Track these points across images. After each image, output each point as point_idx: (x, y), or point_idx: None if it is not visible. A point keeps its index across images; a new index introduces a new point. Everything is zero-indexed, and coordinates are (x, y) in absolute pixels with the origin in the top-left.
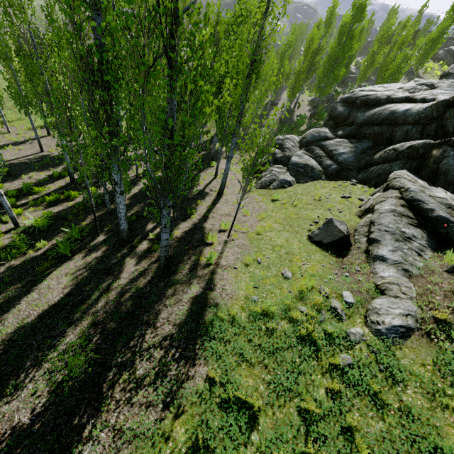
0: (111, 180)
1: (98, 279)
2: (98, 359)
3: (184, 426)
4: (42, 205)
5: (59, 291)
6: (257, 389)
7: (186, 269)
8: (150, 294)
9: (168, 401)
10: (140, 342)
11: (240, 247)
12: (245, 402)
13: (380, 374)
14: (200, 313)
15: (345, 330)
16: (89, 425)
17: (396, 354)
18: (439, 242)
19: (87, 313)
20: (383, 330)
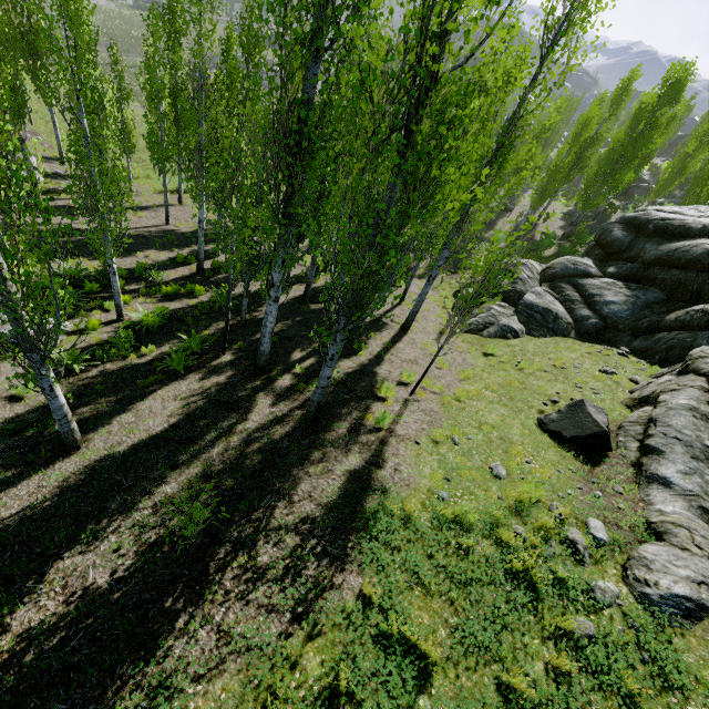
0: (268, 279)
1: (218, 415)
2: (207, 525)
3: (320, 655)
4: (156, 296)
5: (163, 419)
6: (435, 632)
7: (343, 428)
8: (287, 452)
9: (299, 612)
10: (267, 516)
11: (428, 413)
12: (414, 646)
13: (642, 666)
14: (358, 497)
15: (588, 580)
16: (186, 614)
17: (675, 642)
18: None
19: (198, 458)
20: (654, 596)
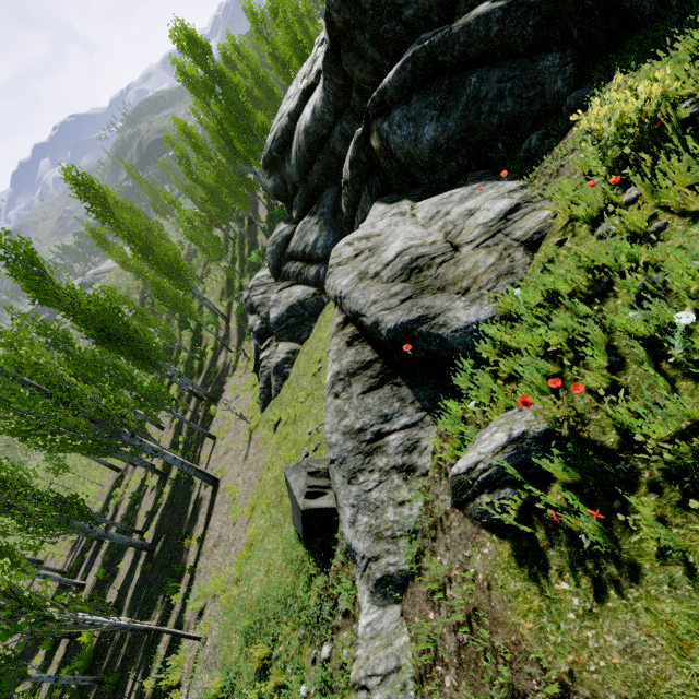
0: None
1: None
2: None
3: None
4: None
5: None
6: None
7: None
8: None
9: None
10: None
11: (209, 662)
12: None
13: None
14: None
15: None
16: None
17: None
18: (440, 377)
19: None
20: None
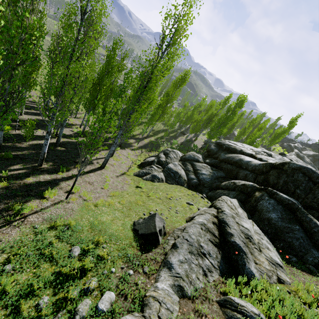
0: None
1: None
2: None
3: None
4: None
5: None
6: None
7: None
8: None
9: None
10: None
11: (67, 210)
12: None
13: None
14: None
15: None
16: None
17: None
18: (229, 268)
19: None
20: None
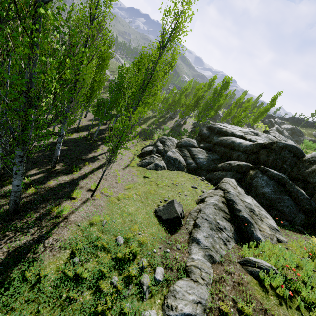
0: None
1: None
2: None
3: None
4: None
5: None
6: None
7: (33, 217)
8: None
9: None
10: None
11: (97, 207)
12: None
13: None
14: (8, 268)
15: (141, 311)
16: None
17: None
18: (241, 236)
19: None
20: None
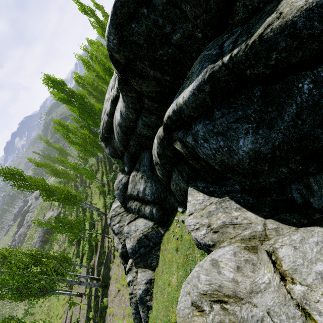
0: None
1: None
2: None
3: None
4: None
5: None
6: None
7: None
8: None
9: None
10: None
11: None
12: None
13: None
14: None
15: None
16: None
17: None
18: None
19: None
20: None
